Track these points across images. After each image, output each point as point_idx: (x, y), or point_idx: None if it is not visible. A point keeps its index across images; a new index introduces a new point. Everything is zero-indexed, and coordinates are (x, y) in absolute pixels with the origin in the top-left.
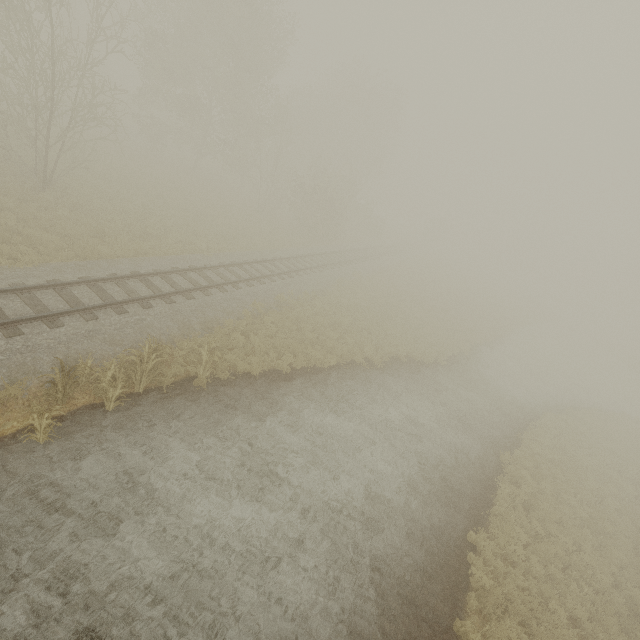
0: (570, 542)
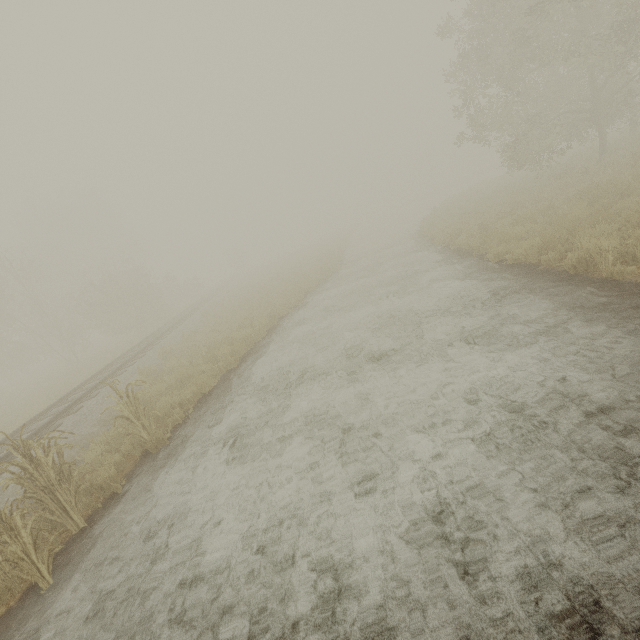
0: (524, 209)
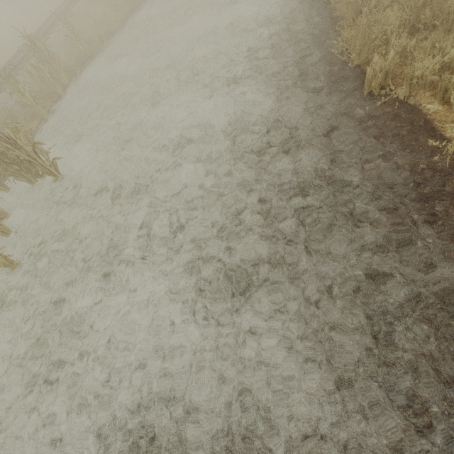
0: None
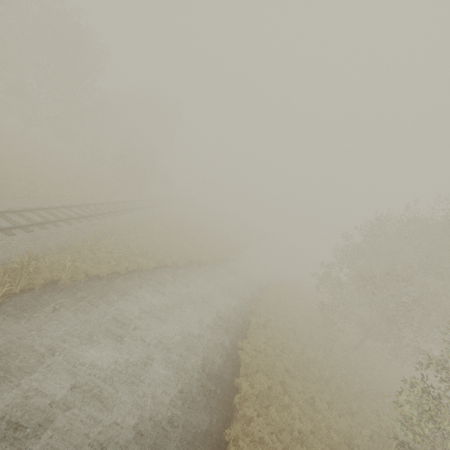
0: (283, 337)
